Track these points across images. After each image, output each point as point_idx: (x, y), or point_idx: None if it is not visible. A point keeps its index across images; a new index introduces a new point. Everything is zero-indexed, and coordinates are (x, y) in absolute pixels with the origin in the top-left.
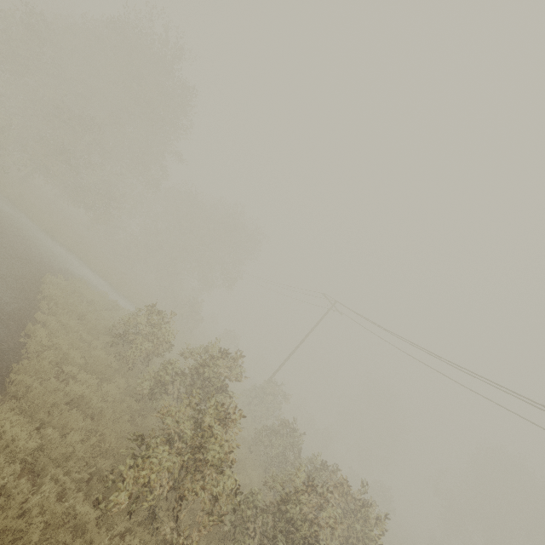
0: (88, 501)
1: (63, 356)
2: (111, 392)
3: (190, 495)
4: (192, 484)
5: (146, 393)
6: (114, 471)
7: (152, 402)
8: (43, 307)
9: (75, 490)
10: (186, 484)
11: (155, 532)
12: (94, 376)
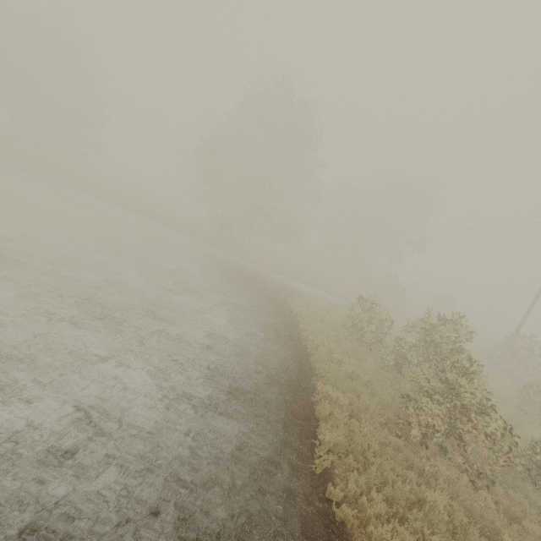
0: (392, 436)
1: (328, 349)
2: (368, 368)
3: (468, 439)
4: (466, 425)
5: (392, 365)
6: (400, 417)
7: (400, 371)
8: (299, 320)
9: (381, 429)
10: (461, 426)
11: (450, 459)
12: (353, 358)
